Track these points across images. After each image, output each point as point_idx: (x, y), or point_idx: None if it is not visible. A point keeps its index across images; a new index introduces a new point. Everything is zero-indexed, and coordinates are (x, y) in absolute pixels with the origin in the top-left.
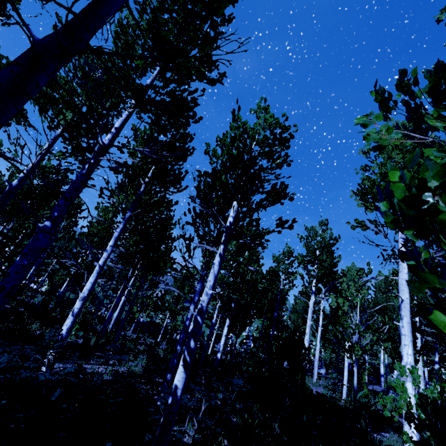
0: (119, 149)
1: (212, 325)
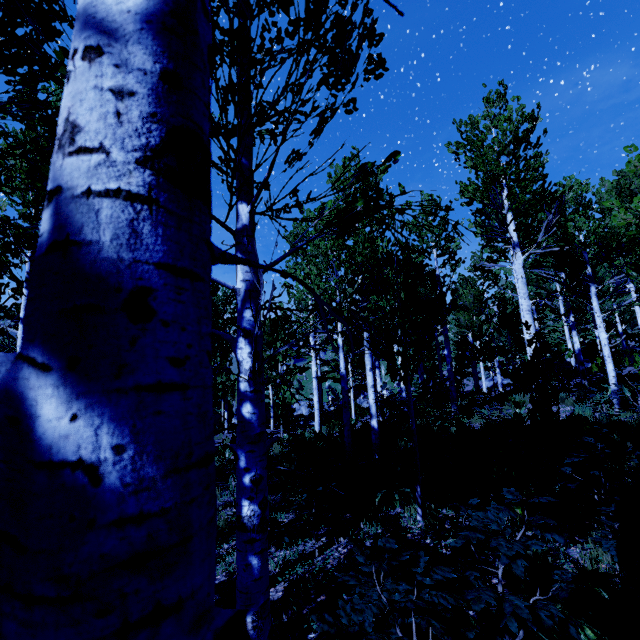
0: None
1: (343, 377)
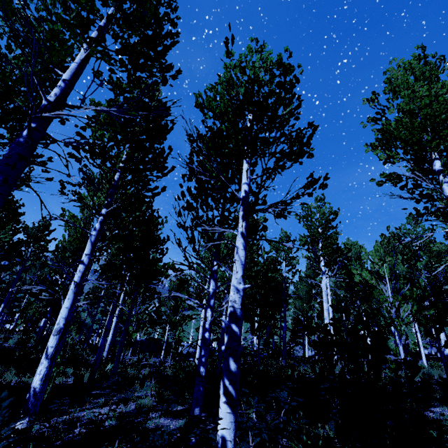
0: (78, 134)
1: (223, 329)
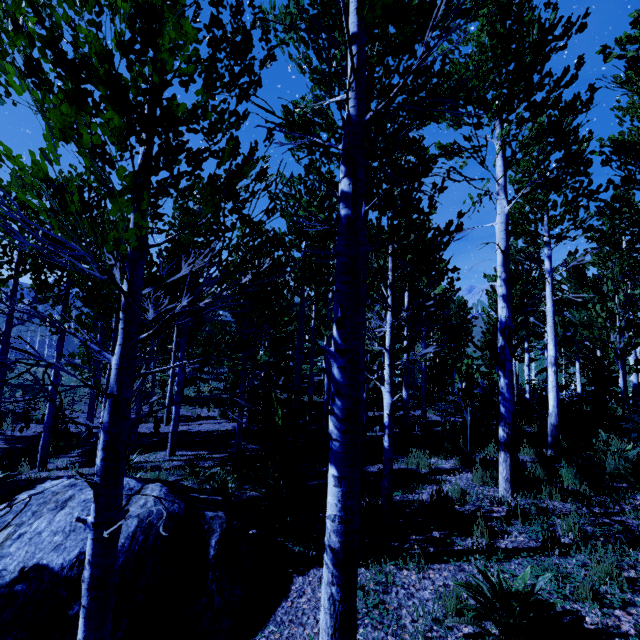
0: None
1: None
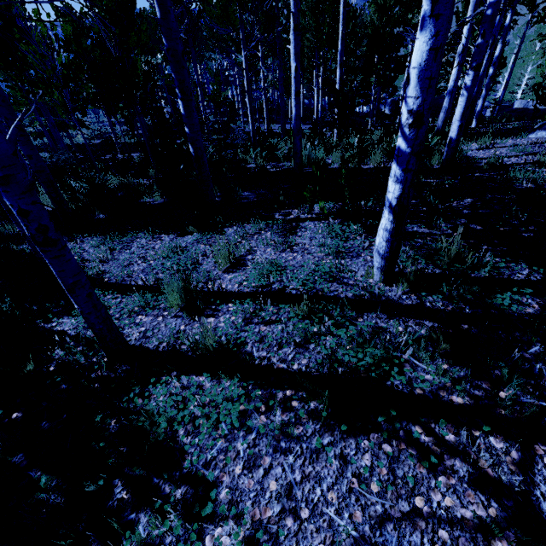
0: None
1: None
